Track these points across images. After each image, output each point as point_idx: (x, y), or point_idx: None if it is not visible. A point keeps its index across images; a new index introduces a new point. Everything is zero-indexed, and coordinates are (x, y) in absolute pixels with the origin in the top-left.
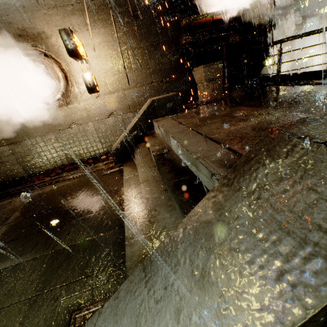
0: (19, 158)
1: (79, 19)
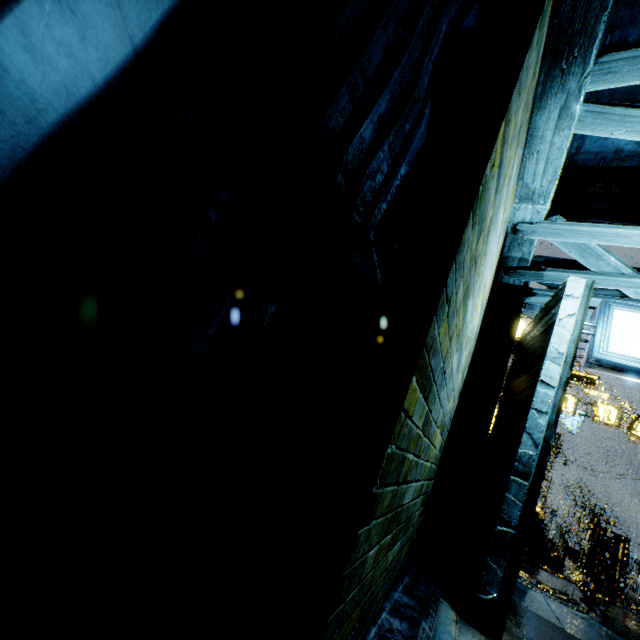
0: None
1: None
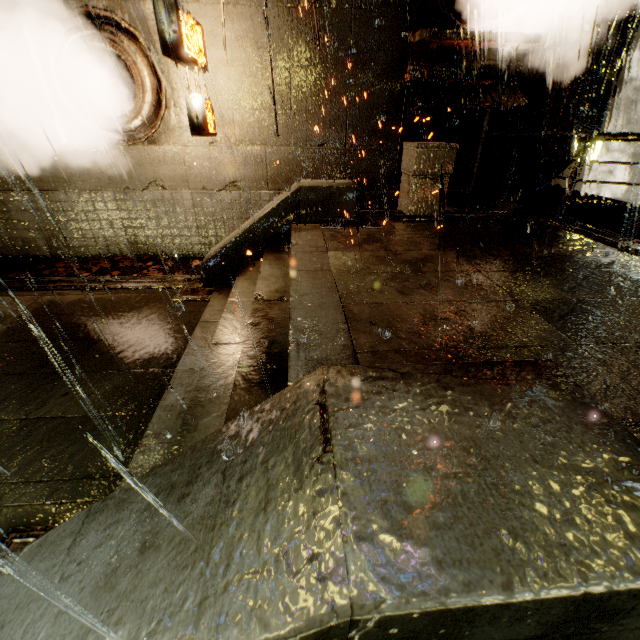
0: (41, 221)
1: None
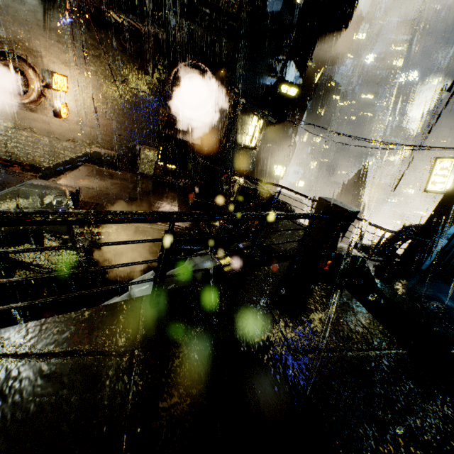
0: None
1: (76, 60)
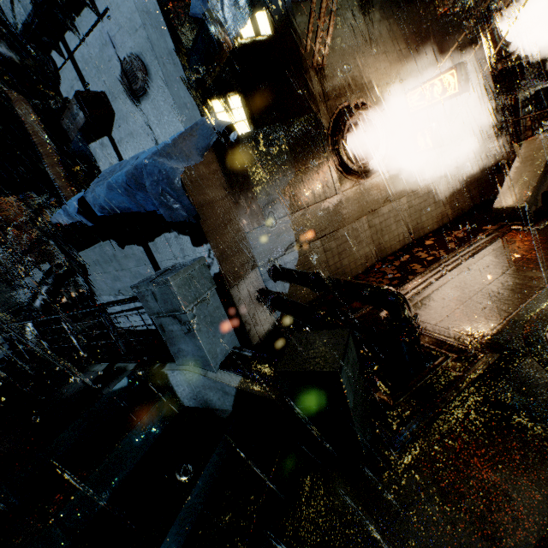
0: (329, 259)
1: (403, 66)
